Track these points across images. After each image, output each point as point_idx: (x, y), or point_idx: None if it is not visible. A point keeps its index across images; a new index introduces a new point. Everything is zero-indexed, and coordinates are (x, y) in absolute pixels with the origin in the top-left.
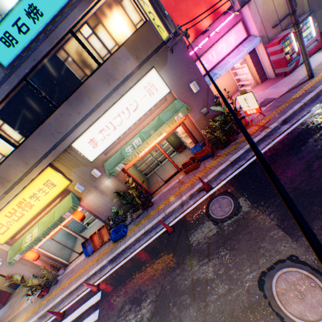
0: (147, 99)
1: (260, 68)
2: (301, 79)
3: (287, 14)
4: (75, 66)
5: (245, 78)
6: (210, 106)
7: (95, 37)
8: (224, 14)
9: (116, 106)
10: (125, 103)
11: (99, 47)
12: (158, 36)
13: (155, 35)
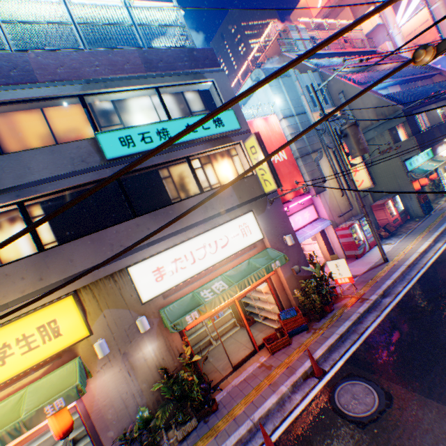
0: (239, 238)
1: (330, 247)
2: (376, 262)
3: (346, 210)
4: (172, 185)
5: (316, 253)
6: (300, 265)
7: (202, 170)
8: (300, 195)
9: (204, 236)
10: (215, 235)
11: (202, 179)
12: (261, 188)
13: (259, 186)
